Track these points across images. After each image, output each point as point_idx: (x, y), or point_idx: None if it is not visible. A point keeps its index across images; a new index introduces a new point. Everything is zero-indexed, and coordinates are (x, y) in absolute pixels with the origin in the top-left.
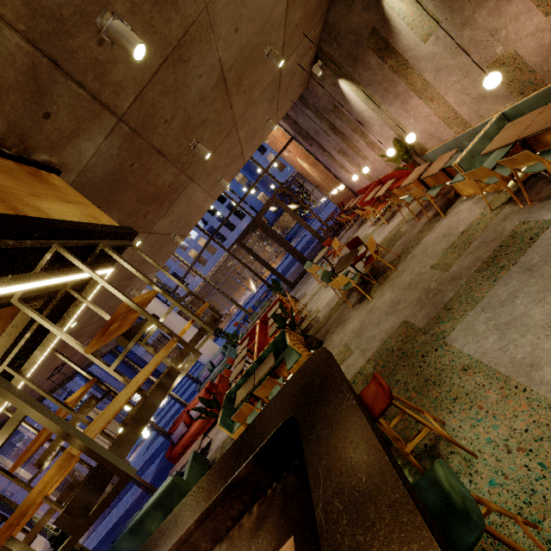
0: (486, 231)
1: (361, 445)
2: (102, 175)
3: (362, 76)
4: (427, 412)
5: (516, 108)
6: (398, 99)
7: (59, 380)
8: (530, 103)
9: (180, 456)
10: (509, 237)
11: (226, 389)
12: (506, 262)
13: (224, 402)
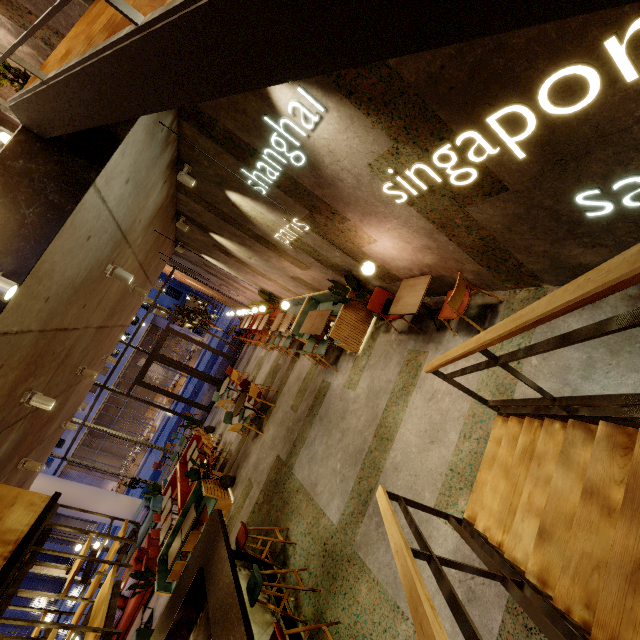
0: (312, 382)
1: (226, 572)
2: (10, 449)
3: (218, 258)
4: (277, 528)
5: (314, 296)
6: (249, 274)
7: None
8: (319, 297)
9: None
10: (318, 391)
11: (158, 551)
12: (316, 411)
13: (157, 567)
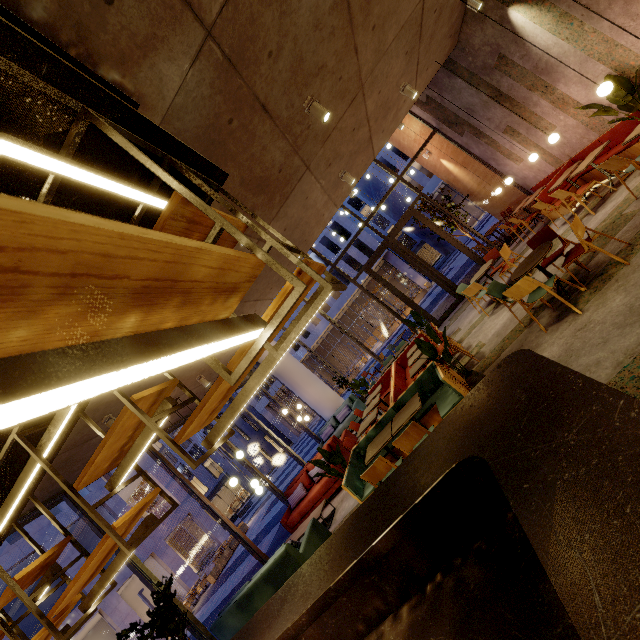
0: None
1: None
2: (193, 128)
3: None
4: None
5: None
6: (617, 0)
7: (173, 420)
8: None
9: (298, 525)
10: None
11: (353, 445)
12: None
13: (350, 458)
